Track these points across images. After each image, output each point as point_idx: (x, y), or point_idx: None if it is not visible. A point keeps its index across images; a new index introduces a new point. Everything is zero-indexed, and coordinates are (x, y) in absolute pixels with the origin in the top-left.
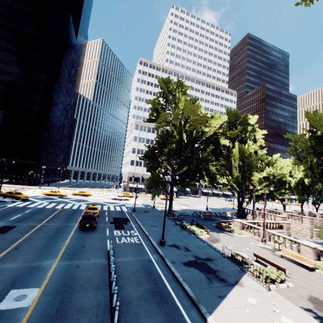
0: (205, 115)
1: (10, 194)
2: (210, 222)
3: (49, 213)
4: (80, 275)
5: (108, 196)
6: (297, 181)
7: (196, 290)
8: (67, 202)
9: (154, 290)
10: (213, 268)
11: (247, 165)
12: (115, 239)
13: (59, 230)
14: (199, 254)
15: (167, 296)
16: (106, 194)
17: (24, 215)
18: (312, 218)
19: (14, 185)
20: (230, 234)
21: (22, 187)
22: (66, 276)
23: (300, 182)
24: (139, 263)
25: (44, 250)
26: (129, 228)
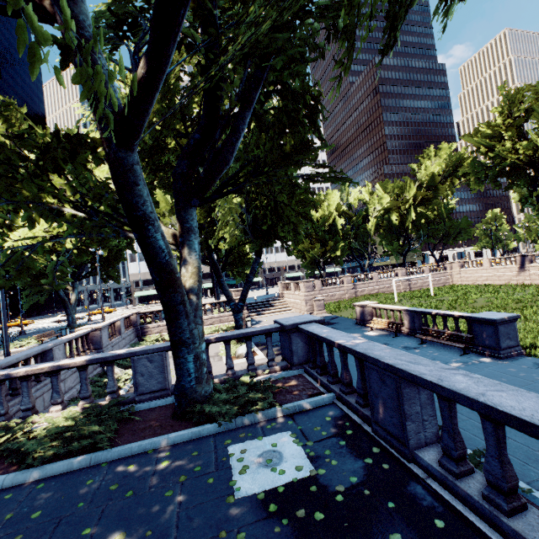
0: None
1: None
2: None
3: None
4: None
5: None
6: (376, 223)
7: None
8: None
9: None
10: None
11: None
12: None
13: None
14: None
15: None
16: None
17: None
18: (308, 280)
19: None
20: None
21: None
22: None
23: (380, 222)
24: None
25: None
26: None
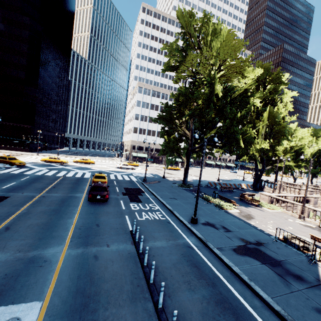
0: (249, 58)
1: (3, 159)
2: (230, 195)
3: (49, 181)
4: (102, 272)
5: (112, 164)
6: (313, 154)
7: (278, 299)
8: (69, 170)
9: (218, 299)
10: (274, 258)
11: (275, 132)
12: (135, 215)
13: (63, 203)
14: (244, 236)
15: (241, 310)
16: (109, 162)
17: (20, 183)
18: None
19: (9, 151)
20: (259, 209)
21: (19, 153)
22: (82, 276)
23: (317, 154)
24: (176, 249)
25: (46, 231)
26: (147, 201)
